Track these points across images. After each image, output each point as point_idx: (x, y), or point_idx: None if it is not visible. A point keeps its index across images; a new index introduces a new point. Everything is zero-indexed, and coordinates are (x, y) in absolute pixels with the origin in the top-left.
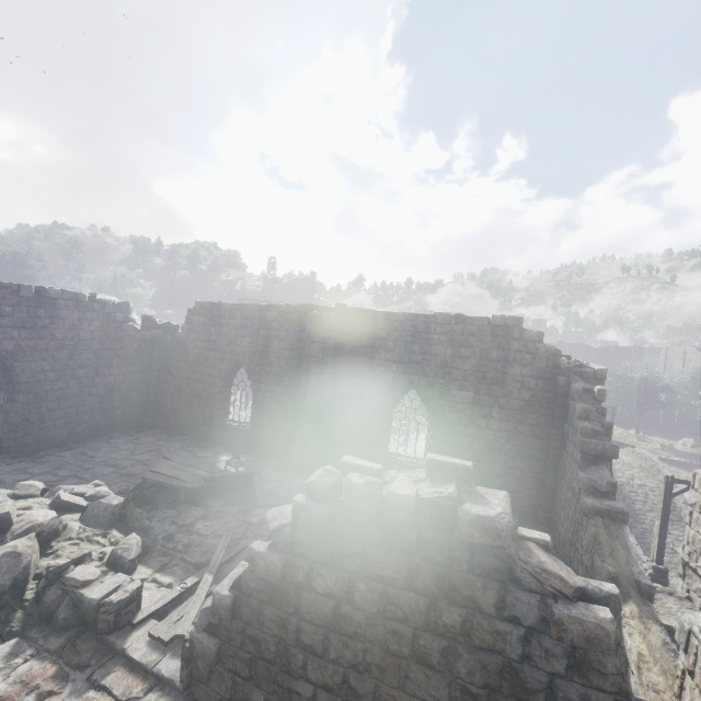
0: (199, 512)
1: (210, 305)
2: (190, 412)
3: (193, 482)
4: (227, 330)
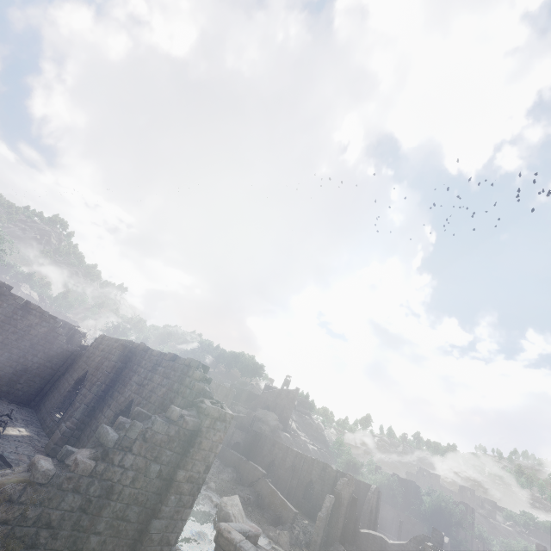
0: None
1: (103, 336)
2: (50, 402)
3: None
4: (98, 351)
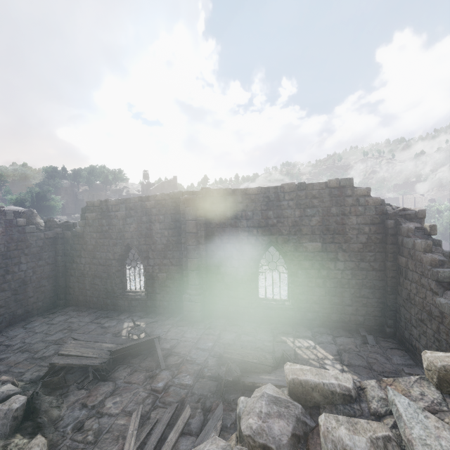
0: (108, 387)
1: (99, 202)
2: (94, 290)
3: (100, 357)
4: (115, 220)
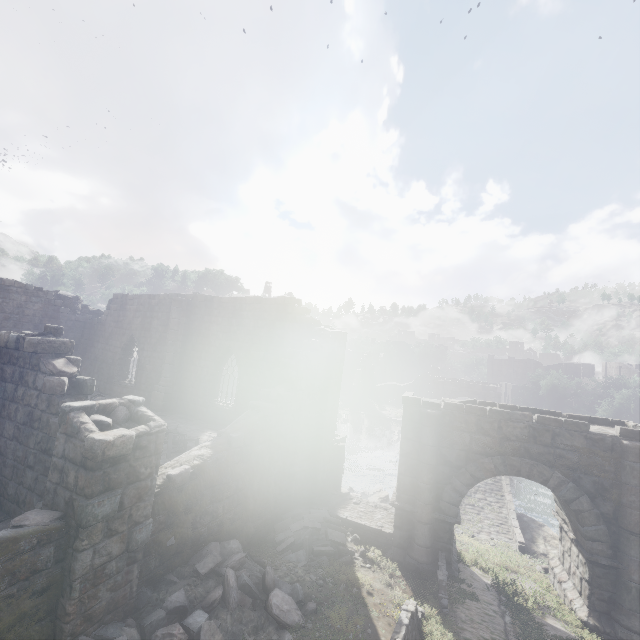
0: None
1: (122, 296)
2: (100, 374)
3: None
4: (129, 313)
